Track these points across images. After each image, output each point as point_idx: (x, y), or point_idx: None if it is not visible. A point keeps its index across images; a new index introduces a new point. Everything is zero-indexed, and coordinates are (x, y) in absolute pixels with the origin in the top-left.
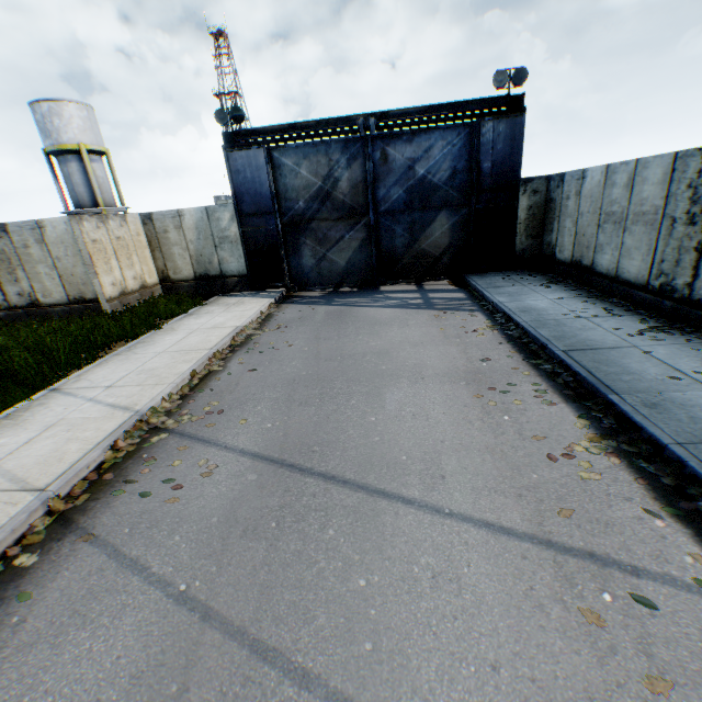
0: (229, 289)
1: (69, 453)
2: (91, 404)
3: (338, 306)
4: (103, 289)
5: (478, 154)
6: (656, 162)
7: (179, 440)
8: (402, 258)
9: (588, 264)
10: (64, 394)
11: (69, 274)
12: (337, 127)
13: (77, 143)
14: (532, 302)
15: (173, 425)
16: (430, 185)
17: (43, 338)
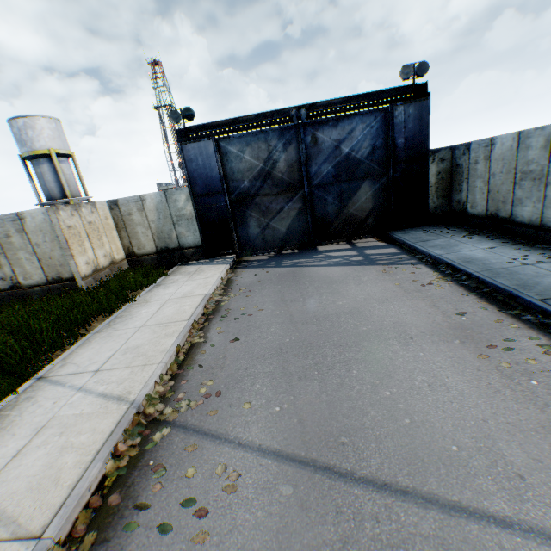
0: (187, 258)
1: (65, 469)
2: (81, 394)
3: (288, 267)
4: (78, 268)
5: (393, 132)
6: None
7: (184, 436)
8: (333, 222)
9: (506, 216)
10: (50, 383)
11: (47, 258)
12: (273, 119)
13: (48, 148)
14: (467, 252)
15: (172, 414)
16: (354, 161)
17: (25, 319)
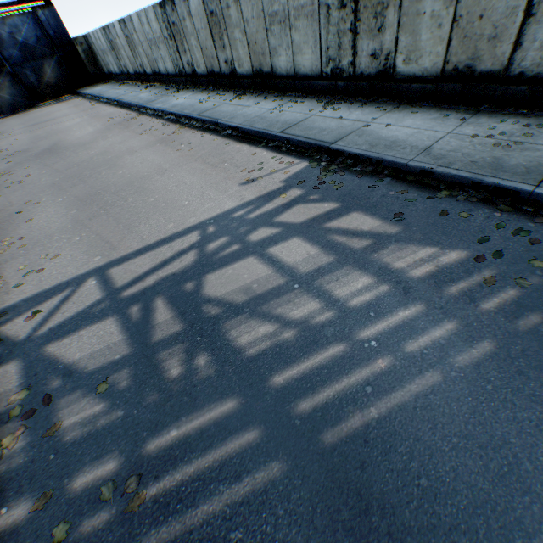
0: None
1: None
2: None
3: (22, 114)
4: None
5: (45, 28)
6: (99, 32)
7: None
8: (40, 88)
9: (111, 72)
10: None
11: None
12: None
13: None
14: (97, 89)
15: None
16: (31, 47)
17: None
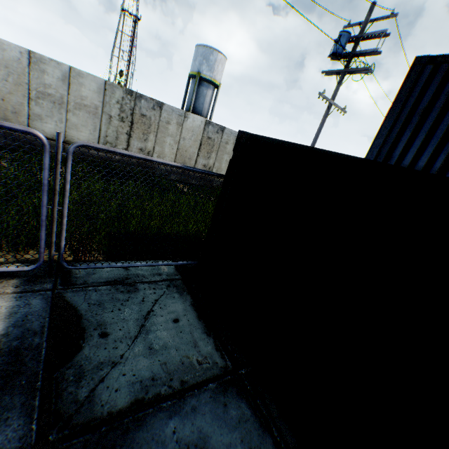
0: None
1: None
2: None
3: None
4: None
5: None
6: None
7: None
8: None
9: None
10: None
11: None
12: None
13: (219, 82)
14: None
15: None
16: None
17: None
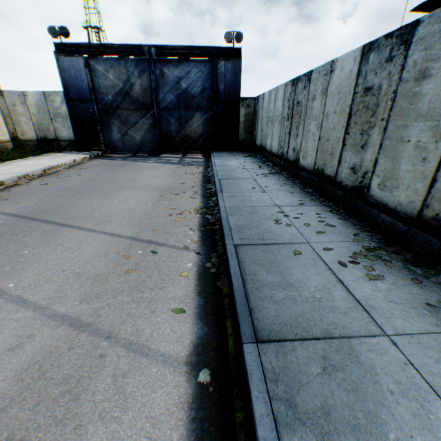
0: (63, 148)
1: None
2: None
3: (127, 161)
4: None
5: (217, 79)
6: (281, 89)
7: None
8: (175, 138)
9: (264, 146)
10: None
11: None
12: (132, 51)
13: None
14: (230, 162)
15: None
16: (190, 95)
17: None
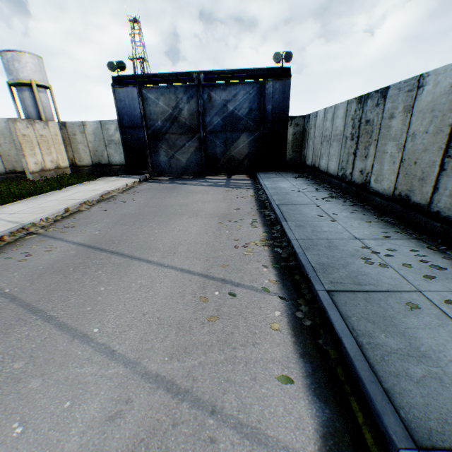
0: (114, 173)
1: None
2: None
3: (175, 184)
4: (28, 165)
5: (264, 100)
6: (341, 106)
7: (42, 238)
8: (220, 160)
9: (317, 166)
10: None
11: (7, 155)
12: (181, 78)
13: (30, 79)
14: (282, 184)
15: (43, 231)
16: (236, 117)
17: None
